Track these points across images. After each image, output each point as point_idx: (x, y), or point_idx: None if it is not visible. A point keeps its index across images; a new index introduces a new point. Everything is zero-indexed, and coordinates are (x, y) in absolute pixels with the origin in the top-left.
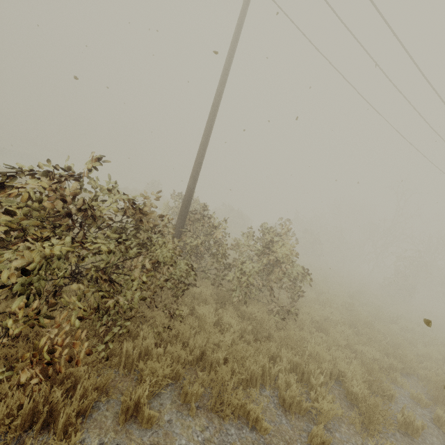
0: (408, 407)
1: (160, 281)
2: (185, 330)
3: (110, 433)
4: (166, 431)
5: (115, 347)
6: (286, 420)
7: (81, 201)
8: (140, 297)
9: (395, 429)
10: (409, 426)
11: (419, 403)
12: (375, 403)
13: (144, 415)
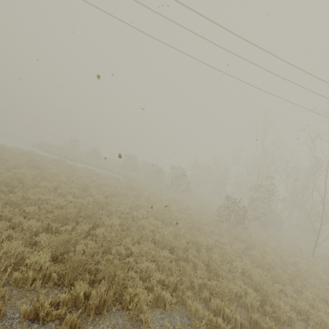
0: None
1: None
2: None
3: None
4: None
5: None
6: None
7: None
8: None
9: None
10: None
11: None
12: None
13: None
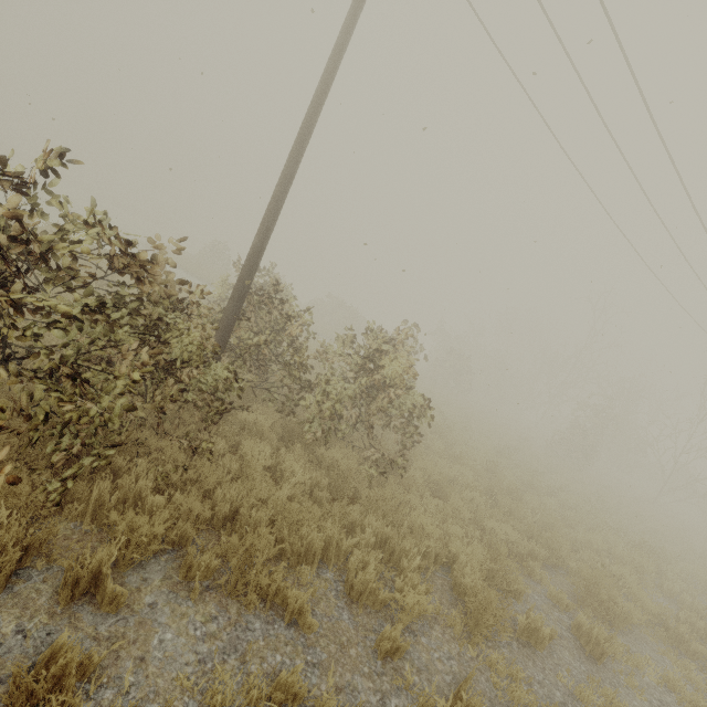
0: (541, 610)
1: (174, 390)
2: (209, 472)
3: (41, 616)
4: (143, 619)
5: (83, 488)
6: (349, 615)
7: (18, 229)
8: (125, 408)
9: (513, 637)
10: (534, 634)
11: (558, 605)
12: (489, 599)
13: (105, 592)
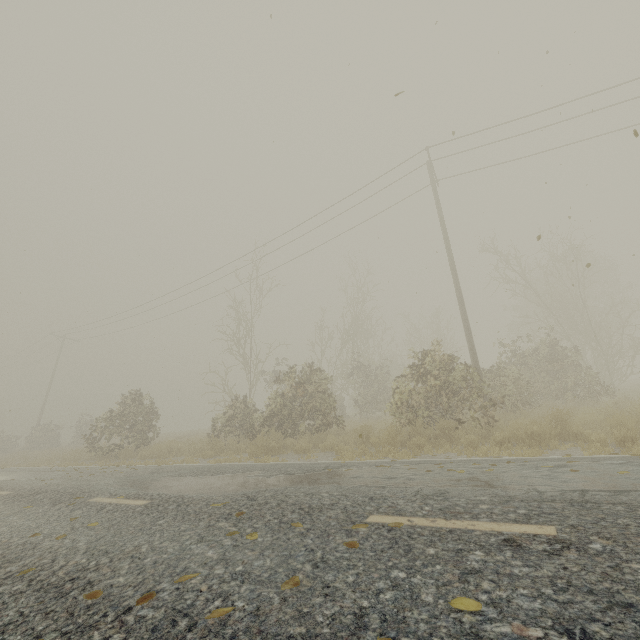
0: None
1: None
2: None
3: None
4: None
5: None
6: None
7: None
8: None
9: None
10: None
11: None
12: None
13: None
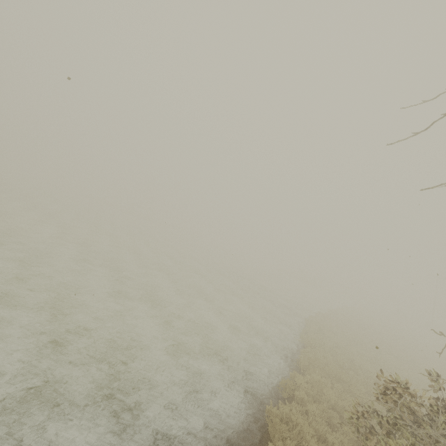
0: None
1: None
2: None
3: None
4: None
5: None
6: None
7: None
8: None
9: None
10: None
11: None
12: None
13: None
